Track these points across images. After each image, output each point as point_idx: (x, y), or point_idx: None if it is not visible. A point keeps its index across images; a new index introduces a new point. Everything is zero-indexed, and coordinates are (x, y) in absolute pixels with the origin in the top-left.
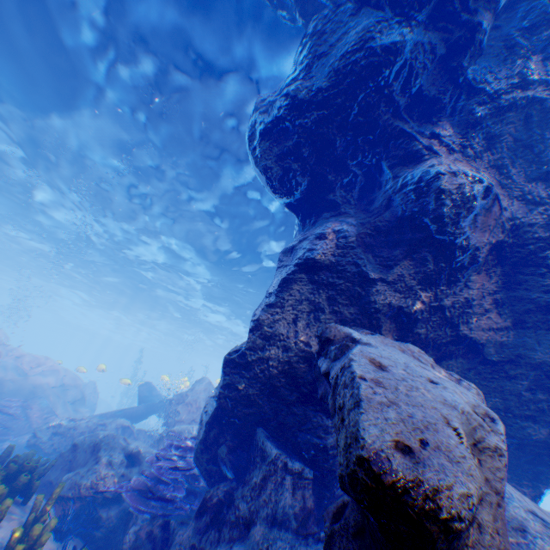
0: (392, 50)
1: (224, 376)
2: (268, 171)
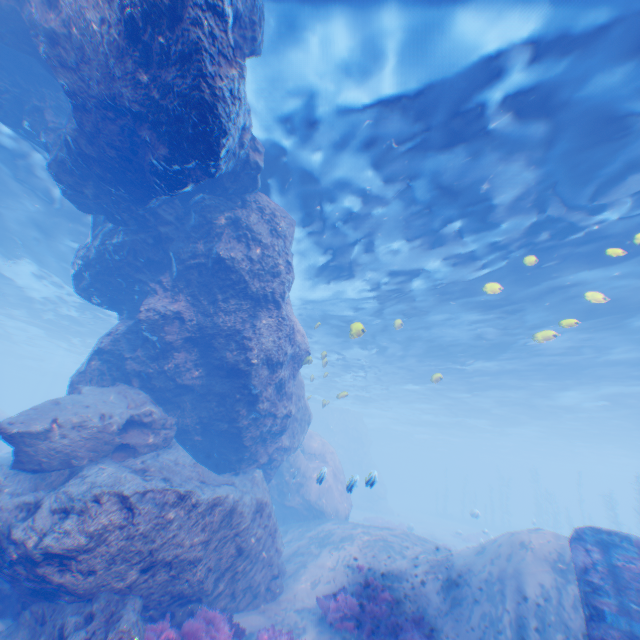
0: (121, 244)
1: None
2: (82, 296)
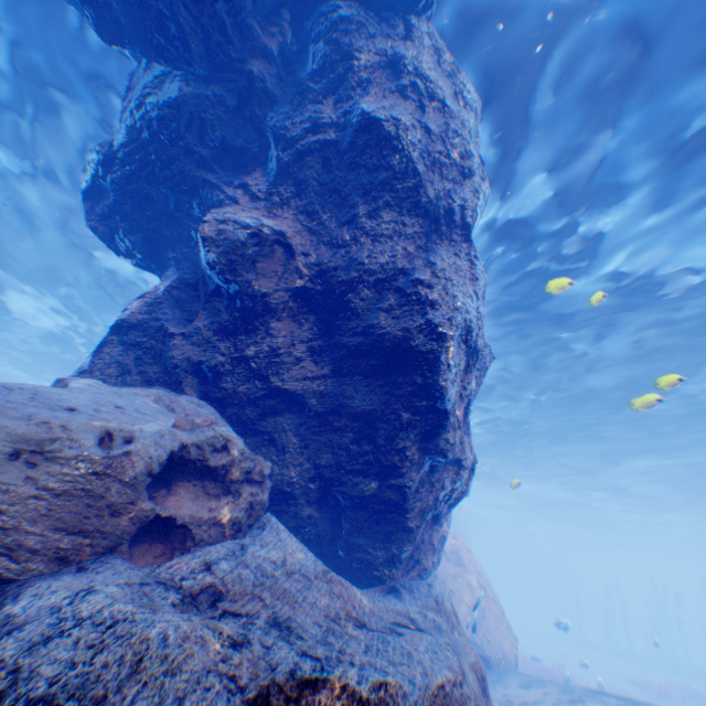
0: (171, 102)
1: None
2: (96, 231)
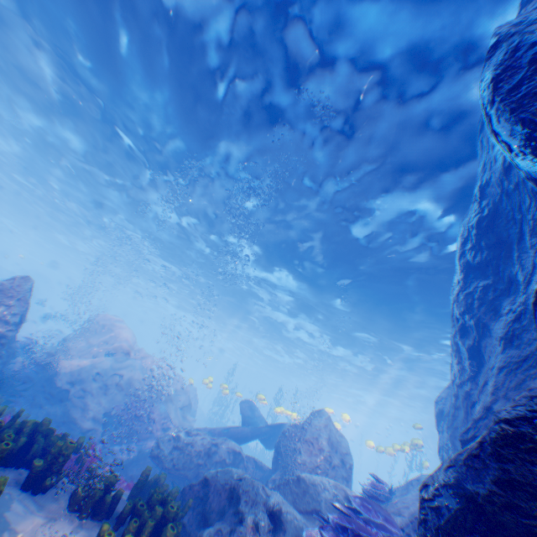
0: None
1: (501, 464)
2: None
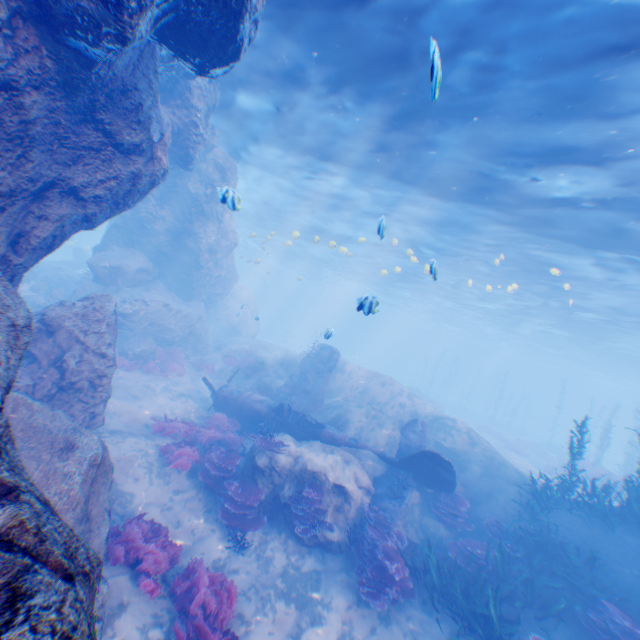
0: None
1: (94, 253)
2: None
